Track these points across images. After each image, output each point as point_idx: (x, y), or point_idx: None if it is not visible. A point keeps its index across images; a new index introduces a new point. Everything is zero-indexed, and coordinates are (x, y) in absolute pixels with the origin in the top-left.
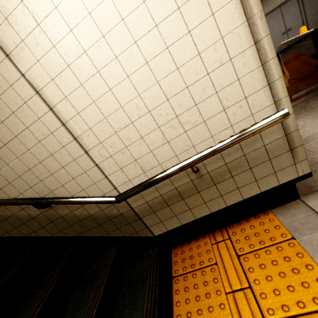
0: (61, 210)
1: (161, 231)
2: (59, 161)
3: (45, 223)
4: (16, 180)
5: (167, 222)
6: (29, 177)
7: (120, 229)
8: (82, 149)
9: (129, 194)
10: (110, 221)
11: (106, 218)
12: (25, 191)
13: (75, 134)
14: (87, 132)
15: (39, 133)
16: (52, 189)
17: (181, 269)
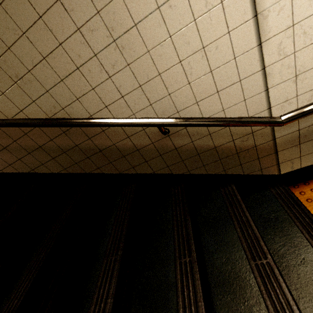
0: (179, 140)
1: (291, 169)
2: (210, 60)
3: (151, 157)
4: (133, 92)
5: (306, 157)
6: (154, 87)
7: (243, 165)
8: (256, 38)
9: (311, 111)
10: (236, 156)
11: (233, 152)
12: (141, 110)
13: (260, 5)
14: (282, 2)
15: (200, 1)
16: (181, 107)
17: (311, 208)
